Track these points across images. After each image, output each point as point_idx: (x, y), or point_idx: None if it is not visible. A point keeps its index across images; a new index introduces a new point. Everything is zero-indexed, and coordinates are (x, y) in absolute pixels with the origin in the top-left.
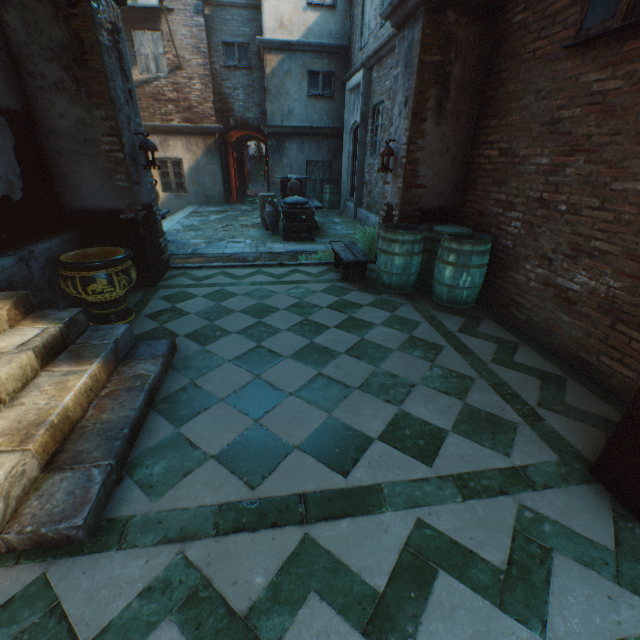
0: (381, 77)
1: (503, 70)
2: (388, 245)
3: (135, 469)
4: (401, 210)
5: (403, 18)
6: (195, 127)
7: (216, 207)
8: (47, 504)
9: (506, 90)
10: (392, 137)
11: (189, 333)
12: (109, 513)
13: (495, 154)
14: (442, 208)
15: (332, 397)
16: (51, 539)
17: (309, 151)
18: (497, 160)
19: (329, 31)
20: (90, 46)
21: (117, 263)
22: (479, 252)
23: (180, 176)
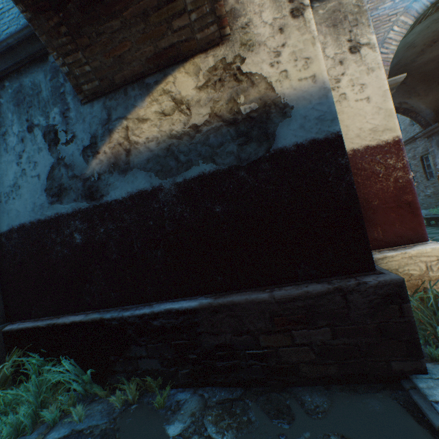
0: None
1: None
2: None
3: None
4: None
5: (430, 135)
6: None
7: None
8: None
9: None
10: None
11: None
12: None
13: None
14: None
15: None
16: None
17: None
18: None
19: None
20: None
21: None
22: None
23: None
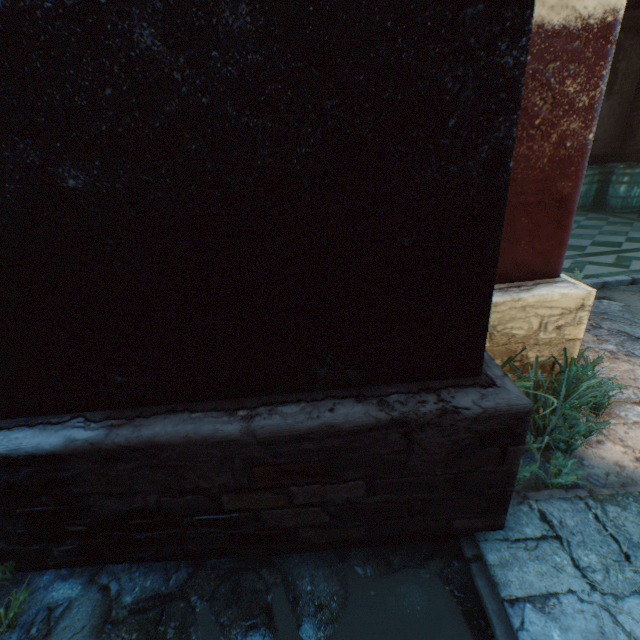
0: None
1: None
2: None
3: None
4: None
5: None
6: None
7: None
8: None
9: None
10: None
11: None
12: None
13: None
14: (606, 154)
15: (587, 237)
16: None
17: None
18: None
19: None
20: None
21: None
22: None
23: None
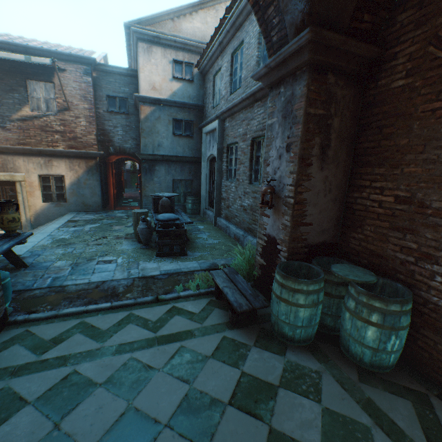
0: (234, 126)
1: (385, 125)
2: (290, 294)
3: None
4: (290, 247)
5: (279, 77)
6: (78, 152)
7: (93, 214)
8: None
9: (394, 143)
10: (270, 175)
11: None
12: None
13: (389, 199)
14: (326, 242)
15: None
16: None
17: (175, 172)
18: (394, 206)
19: (189, 95)
20: None
21: None
22: (407, 311)
23: (61, 189)
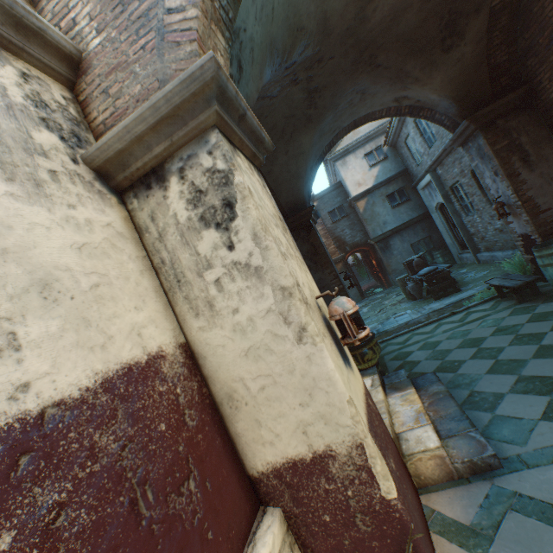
0: (446, 170)
1: None
2: (548, 259)
3: (489, 436)
4: (539, 232)
5: (463, 140)
6: None
7: (358, 304)
8: (461, 450)
9: None
10: (494, 196)
11: (434, 369)
12: (499, 456)
13: None
14: None
15: None
16: (479, 467)
17: (408, 238)
18: None
19: (388, 170)
20: (317, 245)
21: (372, 339)
22: None
23: None
